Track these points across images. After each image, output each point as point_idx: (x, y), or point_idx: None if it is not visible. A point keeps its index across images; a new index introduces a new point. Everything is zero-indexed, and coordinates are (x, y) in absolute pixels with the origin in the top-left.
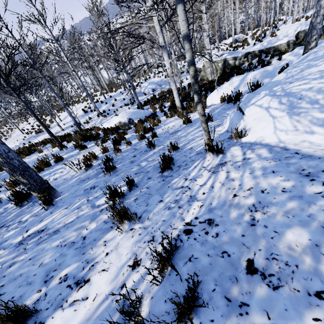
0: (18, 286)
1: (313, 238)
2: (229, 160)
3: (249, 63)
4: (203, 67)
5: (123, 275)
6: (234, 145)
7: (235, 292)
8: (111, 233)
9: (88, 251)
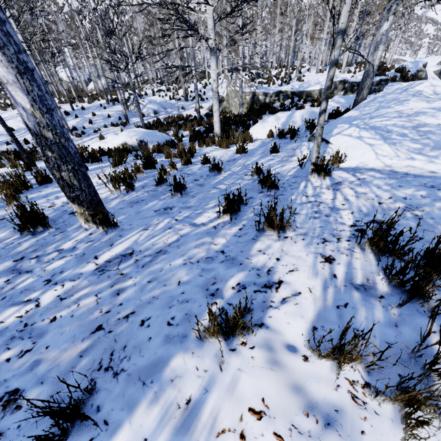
0: (167, 307)
1: None
2: (342, 180)
3: (282, 103)
4: (226, 96)
5: (323, 269)
6: (334, 170)
7: None
8: (259, 243)
9: (245, 261)
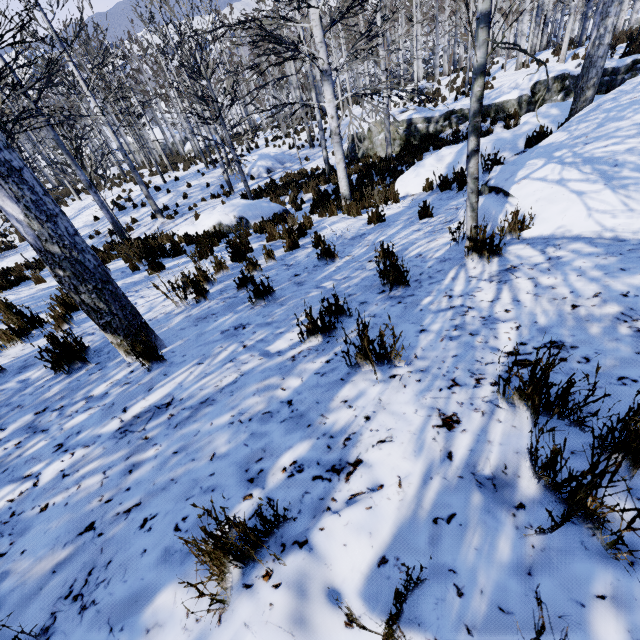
0: (183, 499)
1: None
2: (518, 263)
3: (455, 130)
4: (368, 132)
5: (435, 440)
6: (511, 243)
7: None
8: (348, 387)
9: (317, 421)
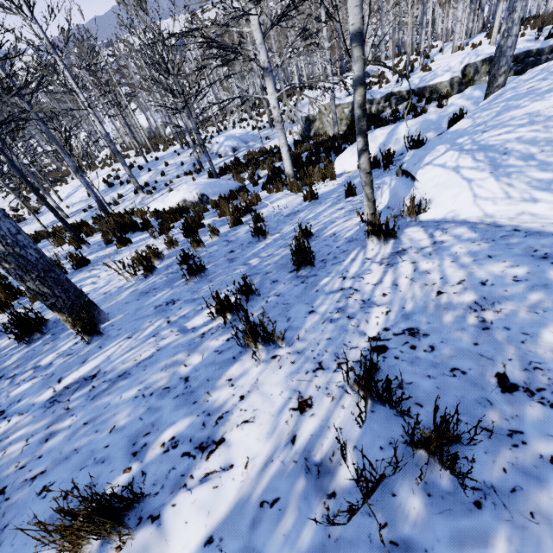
0: (78, 469)
1: None
2: (408, 246)
3: (394, 110)
4: (318, 114)
5: (287, 423)
6: (409, 226)
7: (495, 419)
8: (236, 366)
9: (202, 398)
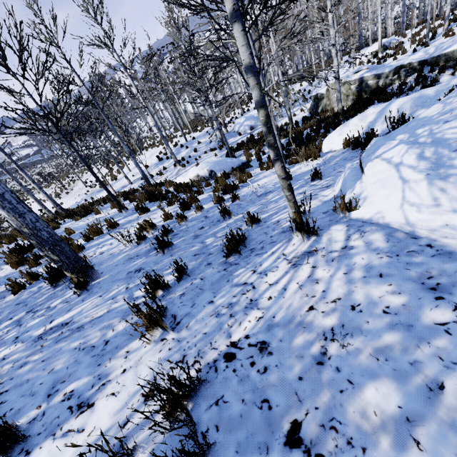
0: (21, 395)
1: (406, 406)
2: (322, 246)
3: (401, 83)
4: (326, 92)
5: (131, 406)
6: (338, 222)
7: None
8: (138, 340)
9: (105, 363)
